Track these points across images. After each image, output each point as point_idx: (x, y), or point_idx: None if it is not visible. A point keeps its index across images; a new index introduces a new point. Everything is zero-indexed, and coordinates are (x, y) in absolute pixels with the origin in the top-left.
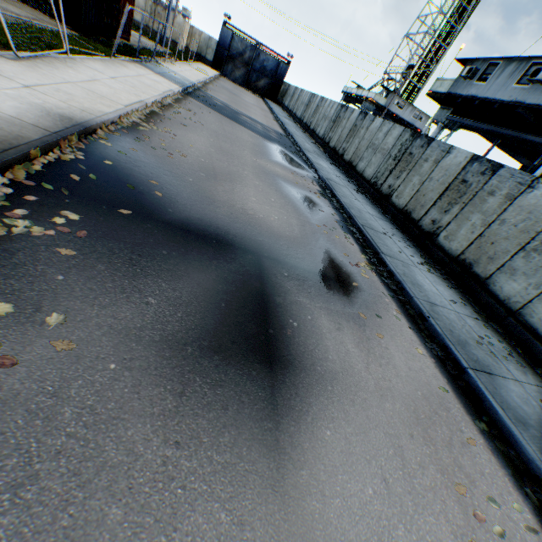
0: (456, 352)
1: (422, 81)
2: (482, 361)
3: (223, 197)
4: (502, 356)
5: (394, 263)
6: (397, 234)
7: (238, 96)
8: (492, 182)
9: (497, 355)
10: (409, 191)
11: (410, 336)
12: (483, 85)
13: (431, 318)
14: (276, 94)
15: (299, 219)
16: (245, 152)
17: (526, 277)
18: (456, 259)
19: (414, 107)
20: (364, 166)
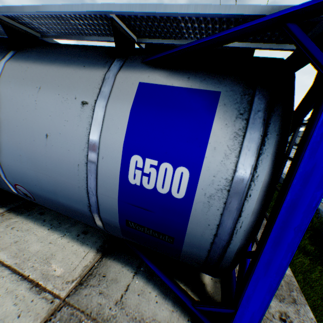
0: None
1: None
2: None
3: None
4: None
5: None
6: None
7: None
8: None
9: None
10: None
11: None
12: None
13: None
14: None
15: None
16: None
17: None
18: None
19: None
20: None
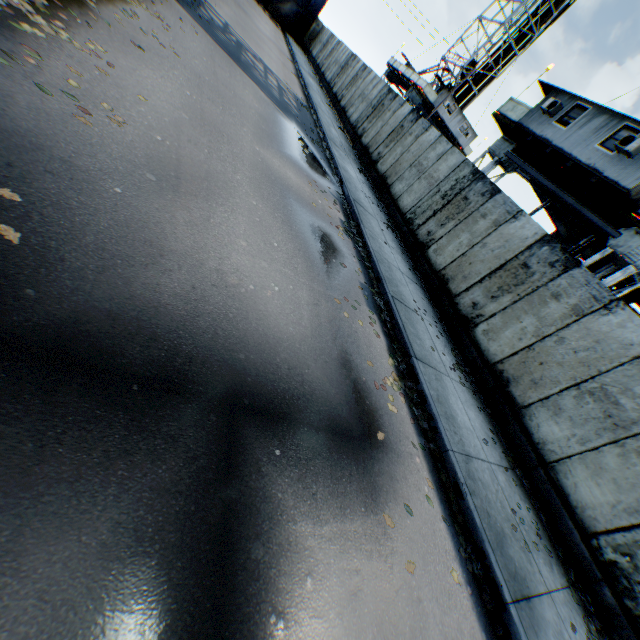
0: (498, 568)
1: (480, 87)
2: (519, 569)
3: (185, 241)
4: (534, 542)
5: (427, 377)
6: (428, 308)
7: (249, 16)
8: (561, 282)
9: (528, 541)
10: (453, 251)
11: (444, 541)
12: (562, 130)
13: (469, 495)
14: (303, 33)
15: (311, 289)
16: (243, 129)
17: (572, 424)
18: (491, 367)
19: (464, 118)
20: (402, 190)
